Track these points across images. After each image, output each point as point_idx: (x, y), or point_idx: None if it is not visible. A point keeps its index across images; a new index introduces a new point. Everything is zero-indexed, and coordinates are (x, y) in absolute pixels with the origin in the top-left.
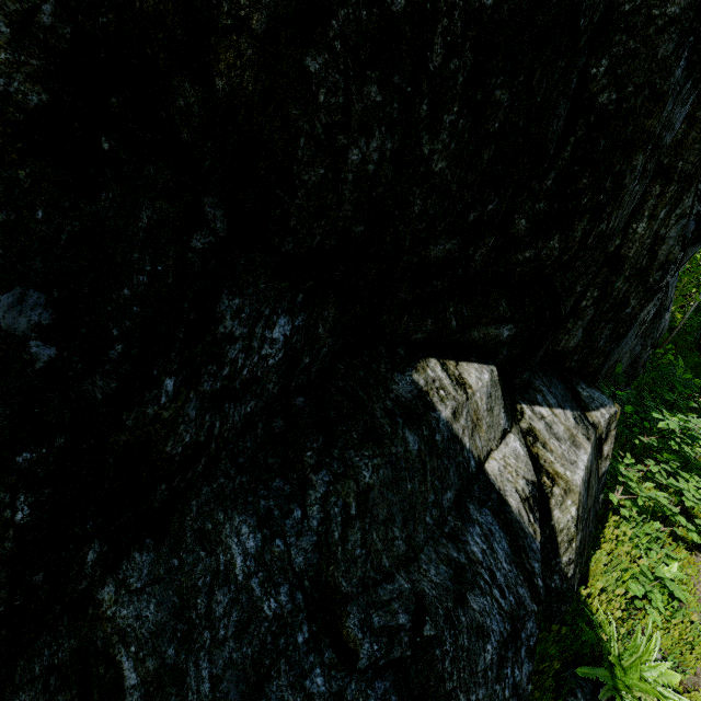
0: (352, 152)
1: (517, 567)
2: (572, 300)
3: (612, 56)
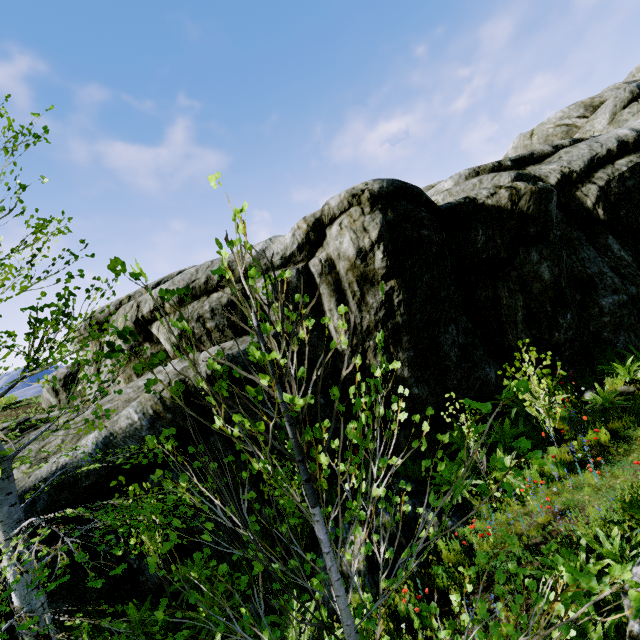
0: (639, 219)
1: None
2: None
3: None
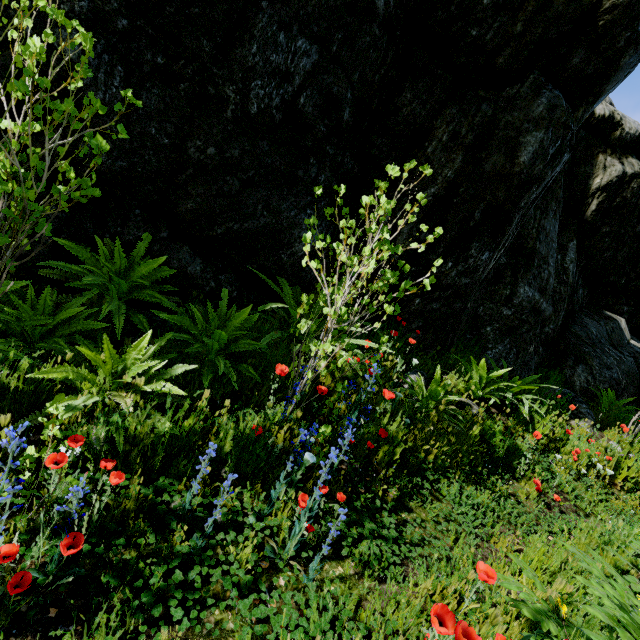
0: (605, 254)
1: None
2: None
3: None
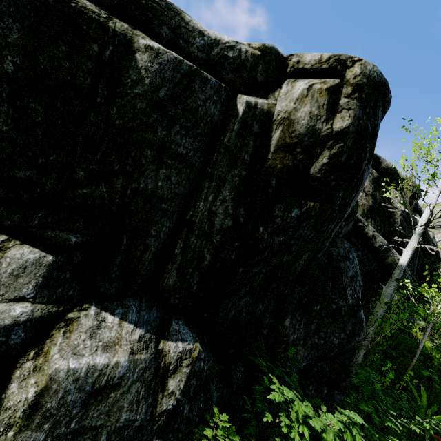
0: None
1: None
2: (152, 241)
3: (117, 107)
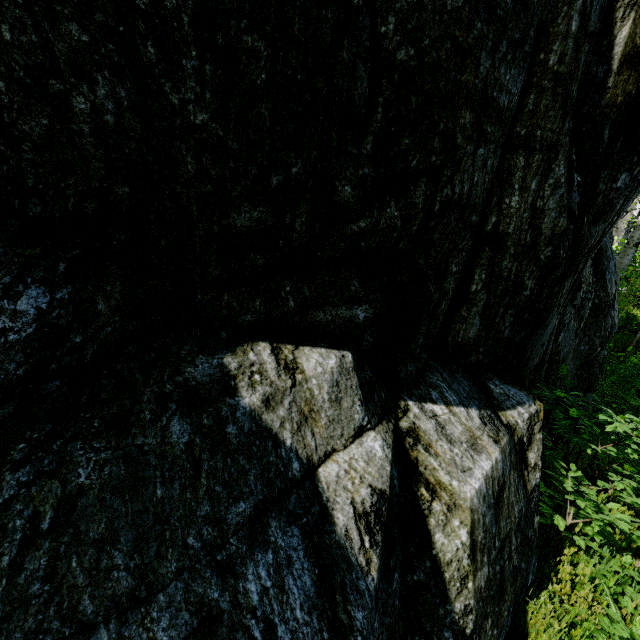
0: (76, 100)
1: (321, 618)
2: (451, 282)
3: (398, 12)
